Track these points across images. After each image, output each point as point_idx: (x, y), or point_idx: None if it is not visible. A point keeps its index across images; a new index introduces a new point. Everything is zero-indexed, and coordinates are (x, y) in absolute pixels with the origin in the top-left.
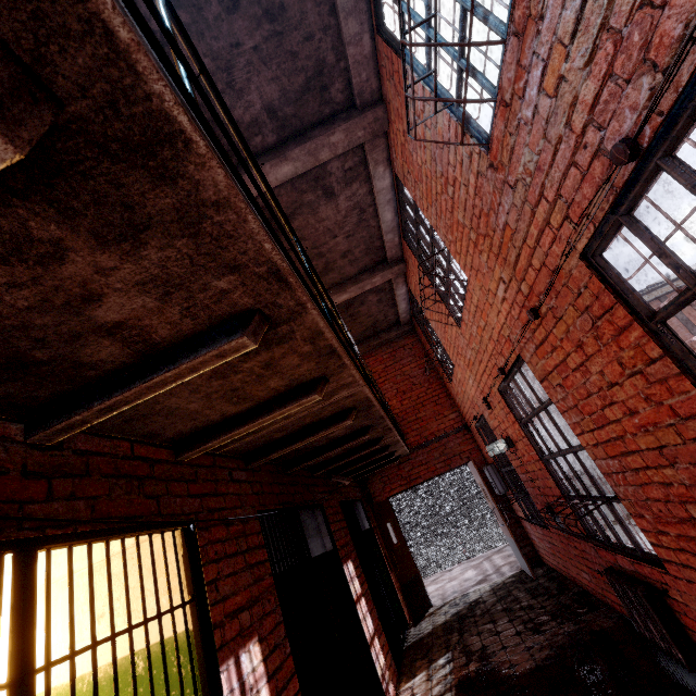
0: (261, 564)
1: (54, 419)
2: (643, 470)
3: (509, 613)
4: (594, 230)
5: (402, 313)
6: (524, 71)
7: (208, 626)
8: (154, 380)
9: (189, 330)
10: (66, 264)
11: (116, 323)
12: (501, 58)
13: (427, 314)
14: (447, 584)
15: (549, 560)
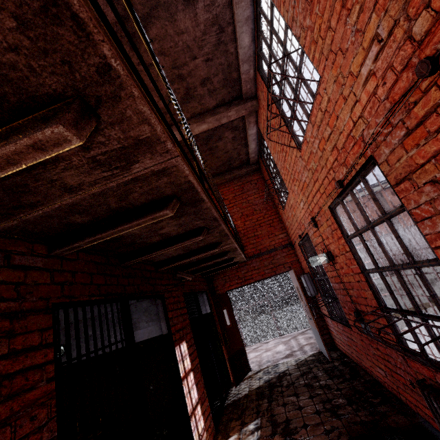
0: (34, 370)
1: None
2: None
3: (310, 390)
4: None
5: (252, 153)
6: None
7: None
8: None
9: None
10: None
11: None
12: None
13: (271, 149)
14: (264, 353)
15: (343, 348)
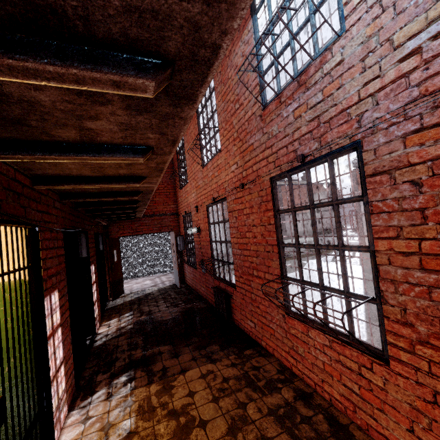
0: (62, 256)
1: (0, 150)
2: (247, 256)
3: (165, 299)
4: (279, 173)
5: None
6: (293, 98)
7: (41, 280)
8: (83, 157)
9: (116, 142)
10: (102, 106)
11: (90, 128)
12: (289, 82)
13: (186, 148)
14: (134, 285)
15: (189, 282)
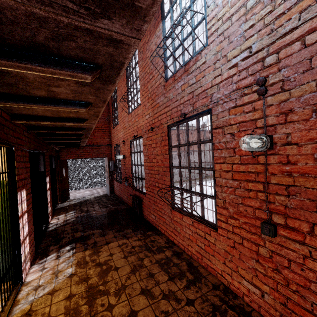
0: (28, 168)
1: None
2: (153, 174)
3: (99, 203)
4: (172, 123)
5: None
6: (181, 78)
7: (15, 181)
8: (48, 106)
9: (69, 99)
10: (62, 81)
11: (54, 91)
12: (180, 68)
13: (118, 100)
14: (77, 194)
15: (117, 192)
